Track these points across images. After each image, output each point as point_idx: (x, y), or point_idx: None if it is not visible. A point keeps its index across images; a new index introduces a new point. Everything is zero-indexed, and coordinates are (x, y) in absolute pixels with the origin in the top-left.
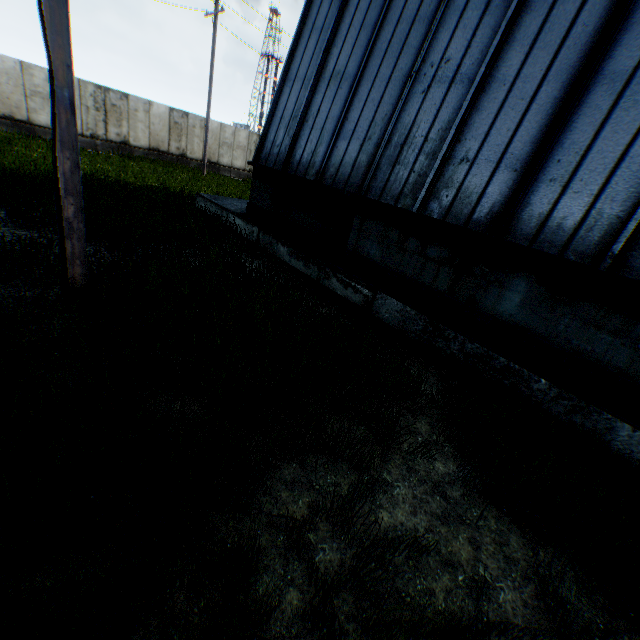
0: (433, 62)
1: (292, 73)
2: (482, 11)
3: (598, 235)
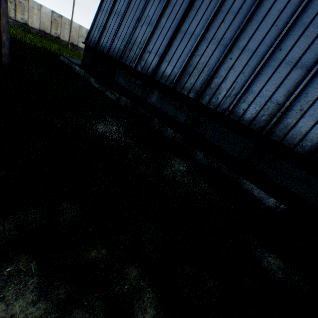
0: (145, 16)
1: (102, 8)
2: (159, 2)
3: (173, 78)
